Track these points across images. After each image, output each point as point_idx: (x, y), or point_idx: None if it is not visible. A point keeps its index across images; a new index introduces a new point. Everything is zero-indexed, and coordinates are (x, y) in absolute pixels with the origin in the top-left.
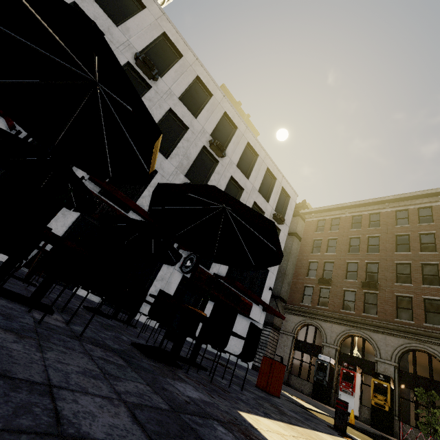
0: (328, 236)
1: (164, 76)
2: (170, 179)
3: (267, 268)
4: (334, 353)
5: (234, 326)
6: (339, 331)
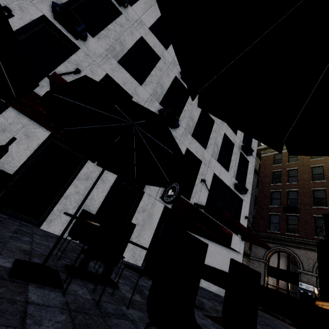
0: (287, 167)
1: (134, 6)
2: (146, 105)
3: (241, 197)
4: (315, 281)
5: (214, 256)
6: (316, 258)
